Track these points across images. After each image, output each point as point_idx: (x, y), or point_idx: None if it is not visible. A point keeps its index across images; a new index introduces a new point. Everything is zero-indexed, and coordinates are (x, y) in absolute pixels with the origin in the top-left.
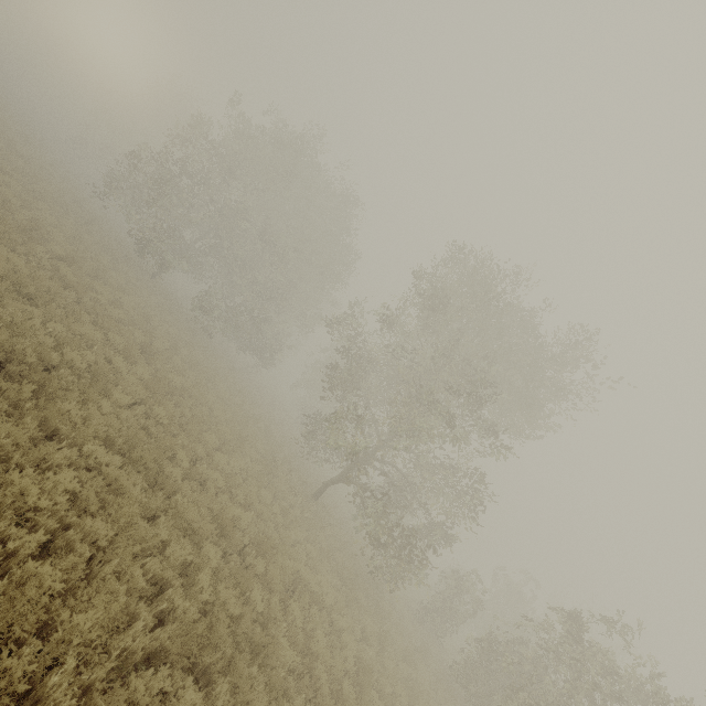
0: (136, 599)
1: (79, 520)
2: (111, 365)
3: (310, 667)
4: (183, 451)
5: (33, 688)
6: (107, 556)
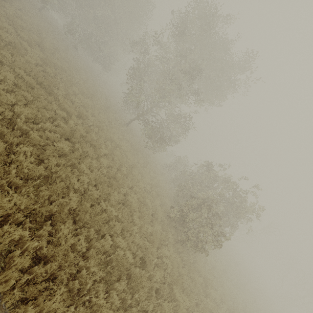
0: (46, 119)
1: (18, 90)
2: (22, 45)
3: (113, 158)
4: (62, 87)
5: (13, 122)
6: (32, 104)
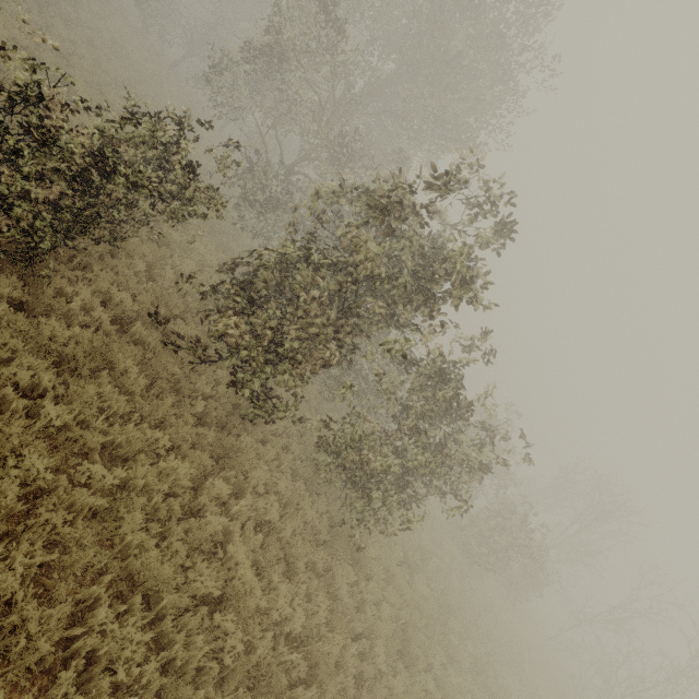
0: None
1: None
2: None
3: None
4: None
5: None
6: None
